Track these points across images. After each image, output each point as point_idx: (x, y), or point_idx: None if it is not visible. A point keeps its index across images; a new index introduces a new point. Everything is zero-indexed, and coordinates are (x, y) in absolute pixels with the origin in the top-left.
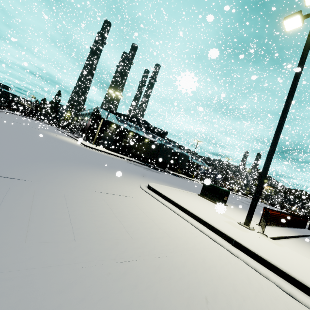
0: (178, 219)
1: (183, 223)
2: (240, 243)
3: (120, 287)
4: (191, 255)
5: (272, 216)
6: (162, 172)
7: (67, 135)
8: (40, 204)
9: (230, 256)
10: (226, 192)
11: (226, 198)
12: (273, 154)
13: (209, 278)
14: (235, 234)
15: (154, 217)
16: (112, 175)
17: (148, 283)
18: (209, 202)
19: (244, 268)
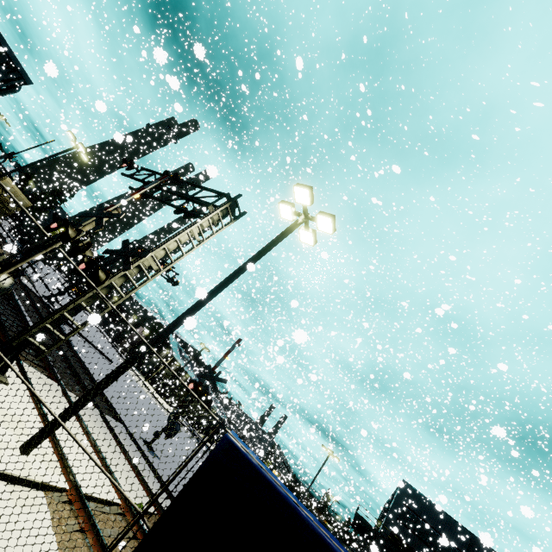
0: None
1: None
2: None
3: None
4: None
5: None
6: None
7: (113, 347)
8: None
9: None
10: None
11: None
12: None
13: None
14: None
15: None
16: None
17: None
18: None
19: None
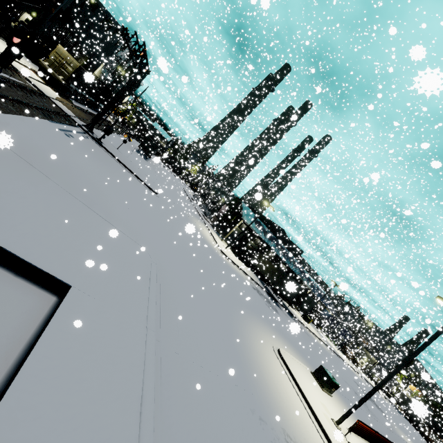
0: (296, 395)
1: (299, 400)
2: (325, 430)
3: (285, 418)
4: (302, 421)
5: (364, 430)
6: (279, 306)
7: (199, 216)
8: (255, 367)
9: (317, 433)
10: (336, 385)
11: (334, 390)
12: (378, 390)
13: (307, 434)
14: (325, 425)
15: (286, 390)
16: (257, 328)
17: (291, 422)
18: (318, 386)
19: (321, 441)
